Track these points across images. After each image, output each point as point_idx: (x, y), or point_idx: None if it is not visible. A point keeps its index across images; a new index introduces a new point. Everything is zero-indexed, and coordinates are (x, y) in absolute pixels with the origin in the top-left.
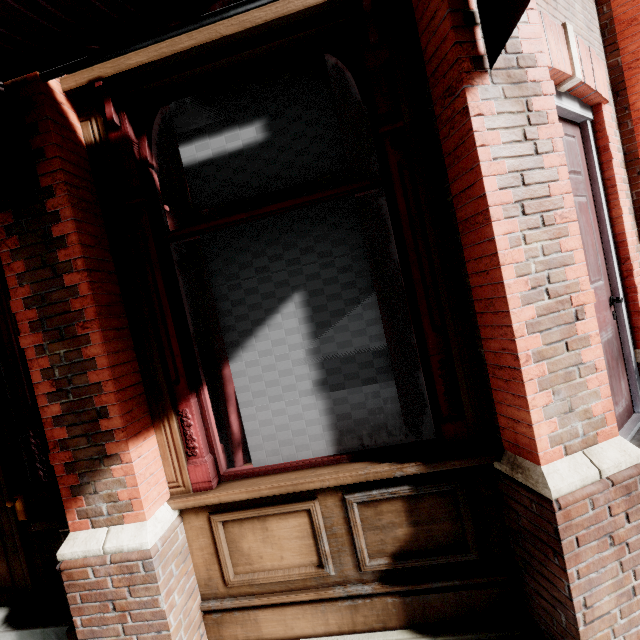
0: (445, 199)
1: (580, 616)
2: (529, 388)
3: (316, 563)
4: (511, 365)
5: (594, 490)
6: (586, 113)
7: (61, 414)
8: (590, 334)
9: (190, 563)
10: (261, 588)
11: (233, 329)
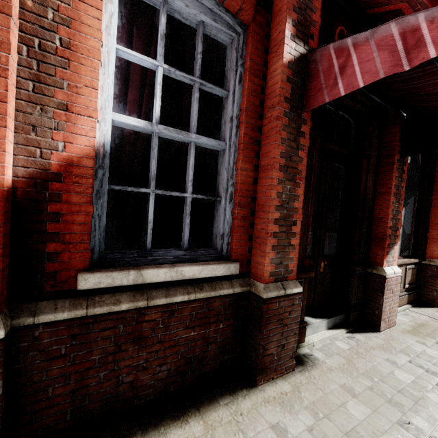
0: (429, 198)
1: None
2: None
3: None
4: None
5: None
6: None
7: (391, 226)
8: None
9: None
10: None
11: None
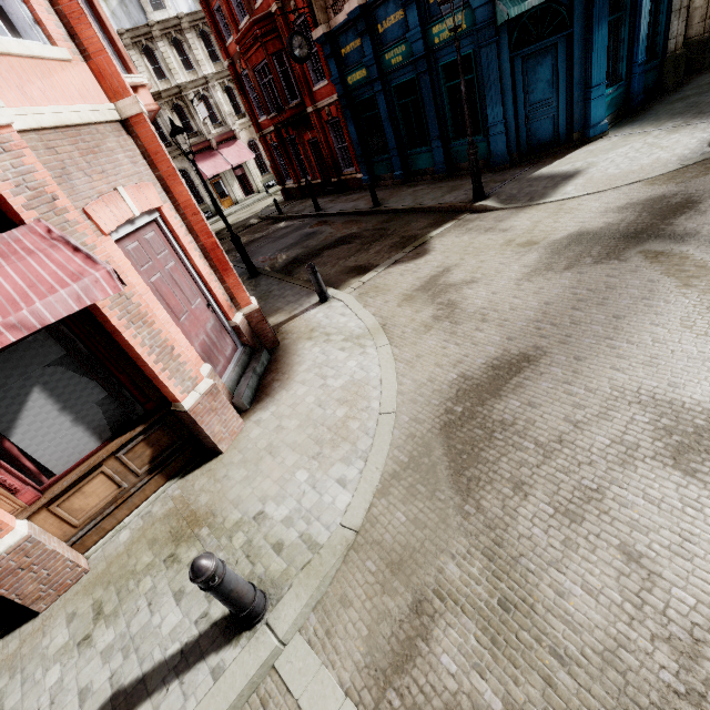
0: (97, 322)
1: (211, 436)
2: (165, 382)
3: (118, 488)
4: (156, 377)
5: (200, 400)
6: (154, 216)
7: None
8: (180, 352)
9: (49, 534)
10: (96, 515)
11: (2, 423)
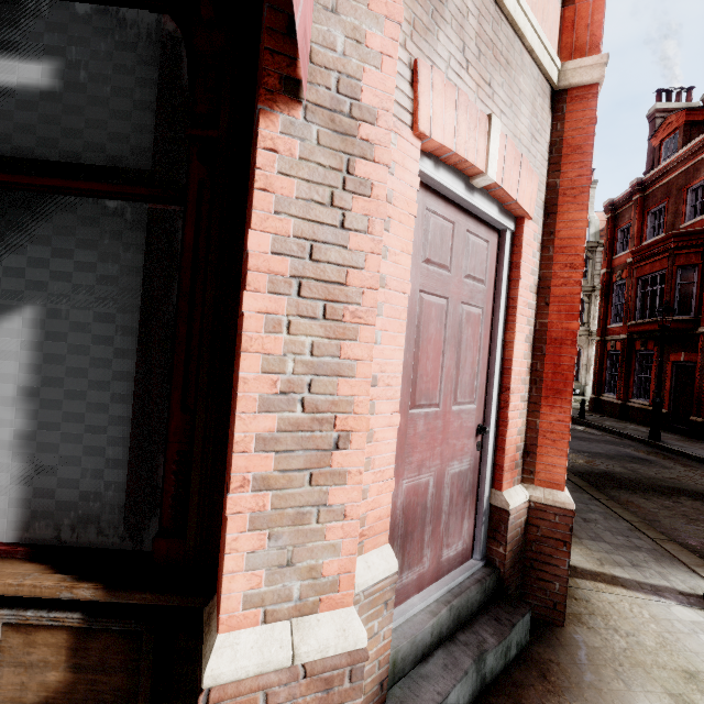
0: (241, 247)
1: None
2: (234, 523)
3: None
4: (228, 486)
5: (274, 681)
6: (506, 221)
7: None
8: (350, 470)
9: None
10: None
11: None
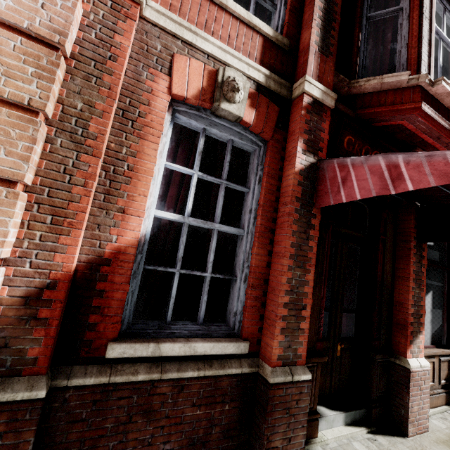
0: None
1: None
2: None
3: (431, 381)
4: None
5: None
6: None
7: (413, 313)
8: None
9: None
10: None
11: None
